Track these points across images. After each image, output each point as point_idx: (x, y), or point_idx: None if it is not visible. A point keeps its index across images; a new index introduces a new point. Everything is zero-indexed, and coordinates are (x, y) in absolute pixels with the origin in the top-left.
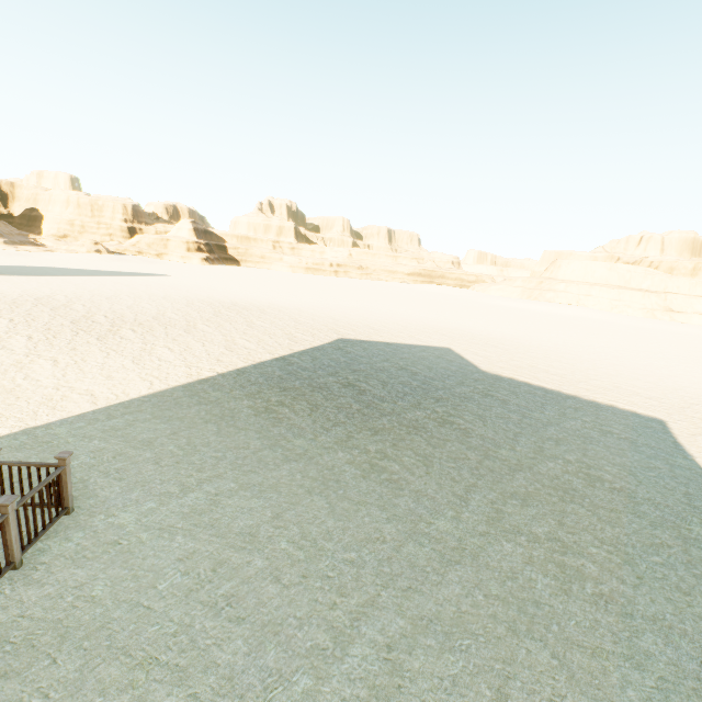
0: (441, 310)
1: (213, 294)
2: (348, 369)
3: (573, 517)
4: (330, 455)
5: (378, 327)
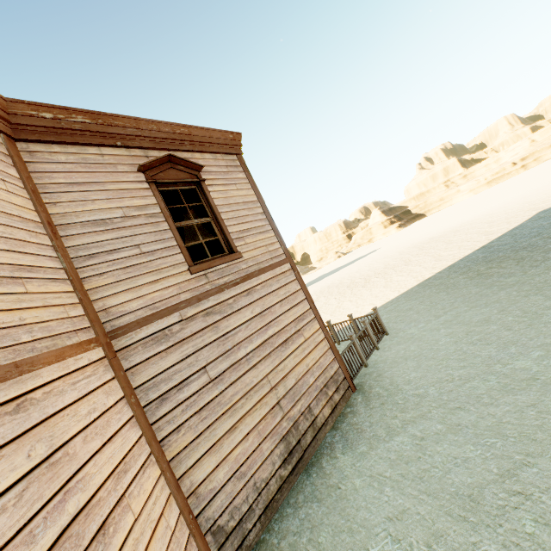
0: None
1: (413, 241)
2: None
3: None
4: (541, 277)
5: None
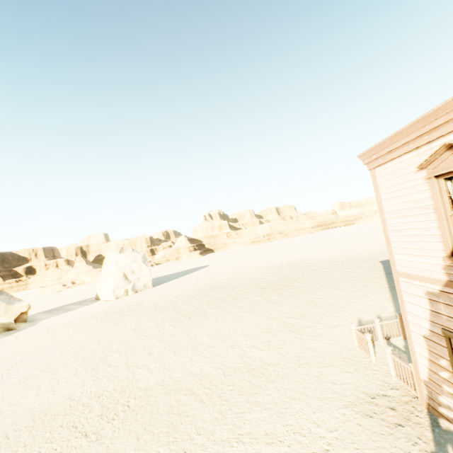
0: (375, 238)
1: (258, 264)
2: None
3: None
4: None
5: (377, 253)
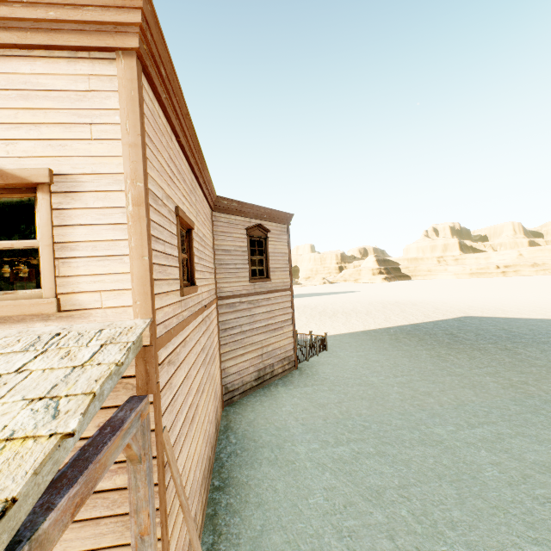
0: None
1: (385, 298)
2: (456, 328)
3: (550, 380)
4: (418, 351)
5: (510, 309)
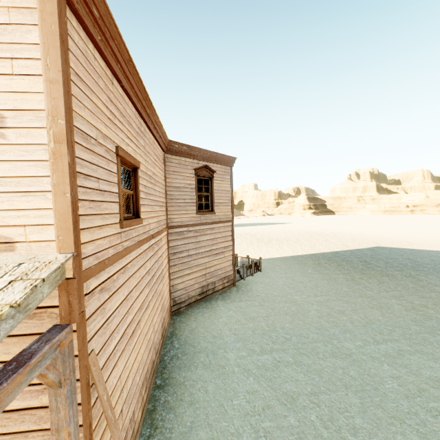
0: None
1: (312, 229)
2: (369, 257)
3: None
4: (336, 275)
5: (416, 242)
